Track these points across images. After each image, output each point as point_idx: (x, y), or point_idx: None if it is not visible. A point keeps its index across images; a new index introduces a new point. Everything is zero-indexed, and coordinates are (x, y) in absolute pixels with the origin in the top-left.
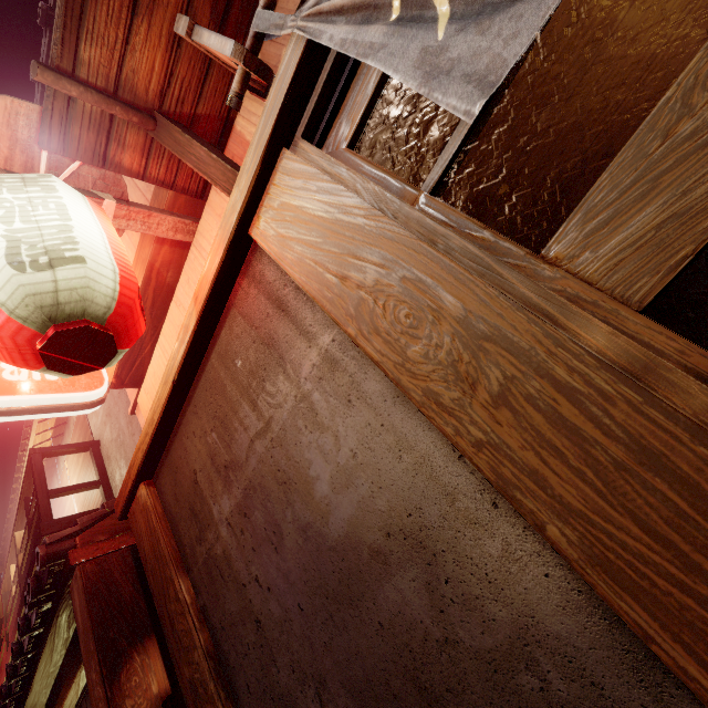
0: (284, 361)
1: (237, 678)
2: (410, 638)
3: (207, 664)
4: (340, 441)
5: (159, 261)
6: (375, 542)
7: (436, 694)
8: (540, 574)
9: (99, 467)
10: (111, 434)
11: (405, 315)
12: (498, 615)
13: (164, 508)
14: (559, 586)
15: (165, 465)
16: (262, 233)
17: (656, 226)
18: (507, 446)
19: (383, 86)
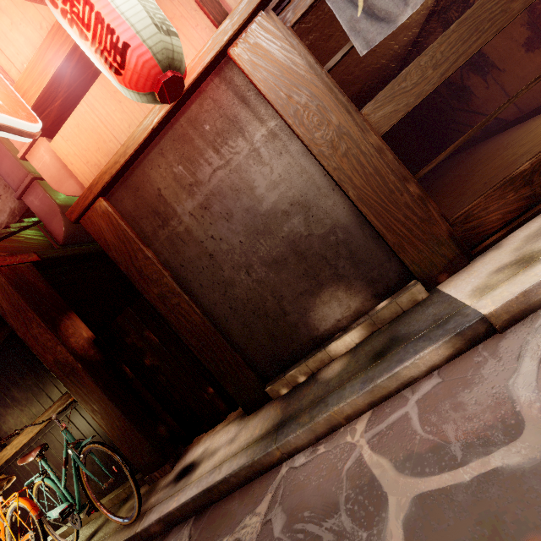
0: (244, 130)
1: (193, 285)
2: (295, 238)
3: (174, 282)
4: (273, 170)
5: None
6: (285, 208)
7: (302, 252)
8: (343, 208)
9: None
10: None
11: (317, 120)
12: (328, 222)
13: (121, 214)
14: (347, 210)
15: (123, 187)
16: (239, 55)
17: (390, 112)
18: (343, 169)
19: (313, 4)
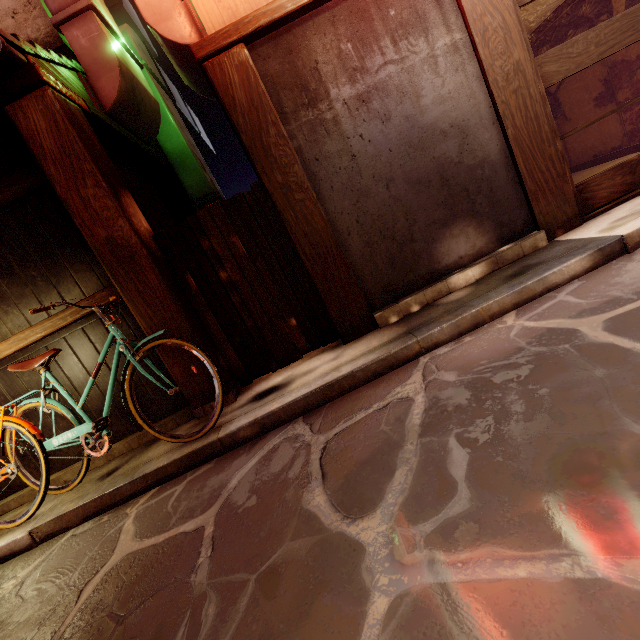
0: (429, 32)
1: (322, 185)
2: (445, 162)
3: (305, 173)
4: (445, 85)
5: None
6: (445, 128)
7: (447, 179)
8: (496, 145)
9: None
10: None
11: (501, 48)
12: (479, 155)
13: (260, 75)
14: (499, 148)
15: (273, 43)
16: None
17: (554, 71)
18: (510, 106)
19: None
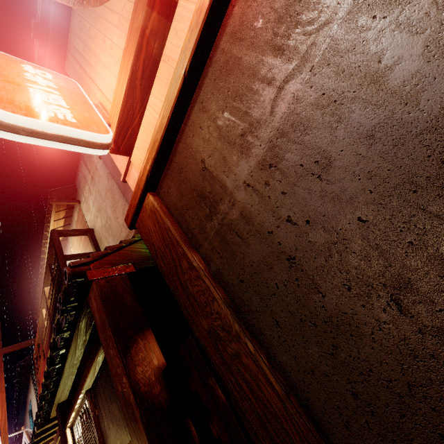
0: None
1: (261, 319)
2: None
3: (228, 310)
4: None
5: (149, 29)
6: None
7: None
8: None
9: (94, 244)
10: (101, 222)
11: None
12: None
13: (168, 209)
14: None
15: (168, 173)
16: None
17: None
18: None
19: None
